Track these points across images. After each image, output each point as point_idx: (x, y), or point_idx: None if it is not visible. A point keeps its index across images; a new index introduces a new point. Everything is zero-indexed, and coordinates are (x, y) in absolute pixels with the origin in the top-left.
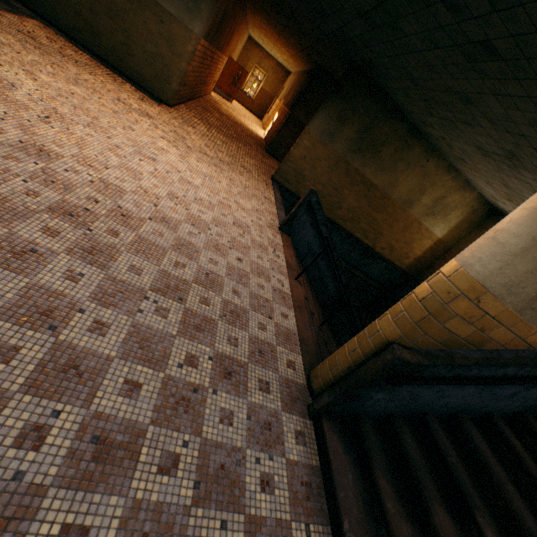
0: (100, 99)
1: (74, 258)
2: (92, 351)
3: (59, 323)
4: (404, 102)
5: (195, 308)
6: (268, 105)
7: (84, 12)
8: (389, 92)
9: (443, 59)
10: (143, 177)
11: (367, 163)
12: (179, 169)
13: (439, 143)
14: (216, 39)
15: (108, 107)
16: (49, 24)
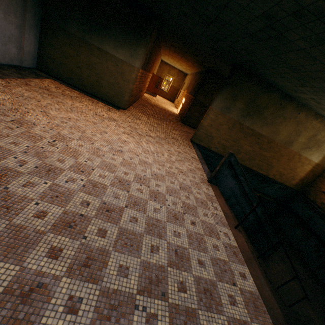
0: (85, 117)
1: (73, 278)
2: None
3: None
4: (278, 81)
5: (177, 300)
6: (176, 94)
7: (74, 69)
8: (265, 76)
9: None
10: (117, 168)
11: (254, 121)
12: (137, 153)
13: (307, 102)
14: (146, 67)
15: (90, 121)
16: (57, 79)
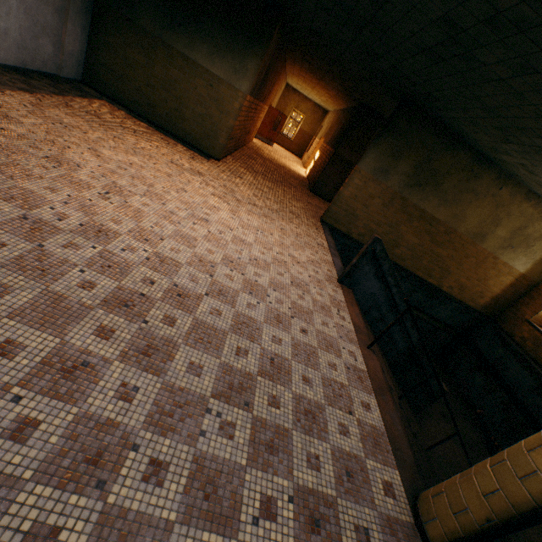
0: (155, 164)
1: (128, 364)
2: (147, 517)
3: (109, 473)
4: (469, 131)
5: (264, 414)
6: (306, 144)
7: (142, 87)
8: (450, 122)
9: (538, 84)
10: (197, 243)
11: (426, 197)
12: (232, 227)
13: (515, 170)
14: (259, 92)
15: (163, 172)
16: (113, 102)
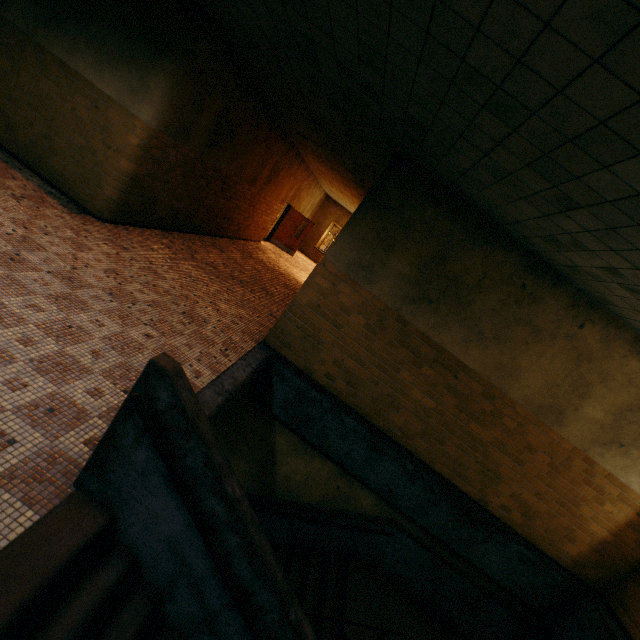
0: None
1: None
2: None
3: None
4: (499, 201)
5: None
6: None
7: (2, 101)
8: (467, 188)
9: None
10: None
11: (444, 322)
12: None
13: (602, 288)
14: (220, 155)
15: None
16: None
